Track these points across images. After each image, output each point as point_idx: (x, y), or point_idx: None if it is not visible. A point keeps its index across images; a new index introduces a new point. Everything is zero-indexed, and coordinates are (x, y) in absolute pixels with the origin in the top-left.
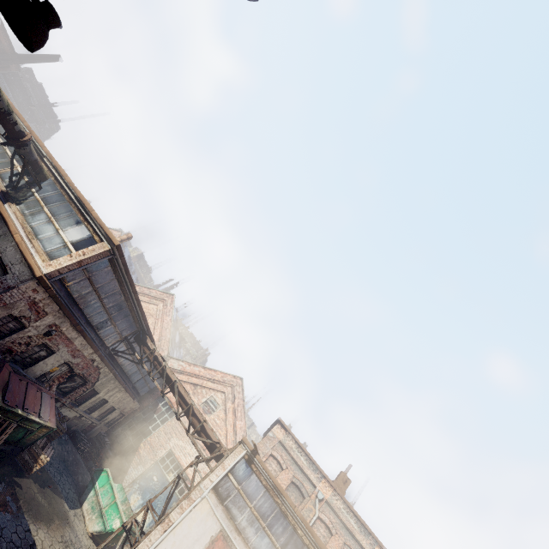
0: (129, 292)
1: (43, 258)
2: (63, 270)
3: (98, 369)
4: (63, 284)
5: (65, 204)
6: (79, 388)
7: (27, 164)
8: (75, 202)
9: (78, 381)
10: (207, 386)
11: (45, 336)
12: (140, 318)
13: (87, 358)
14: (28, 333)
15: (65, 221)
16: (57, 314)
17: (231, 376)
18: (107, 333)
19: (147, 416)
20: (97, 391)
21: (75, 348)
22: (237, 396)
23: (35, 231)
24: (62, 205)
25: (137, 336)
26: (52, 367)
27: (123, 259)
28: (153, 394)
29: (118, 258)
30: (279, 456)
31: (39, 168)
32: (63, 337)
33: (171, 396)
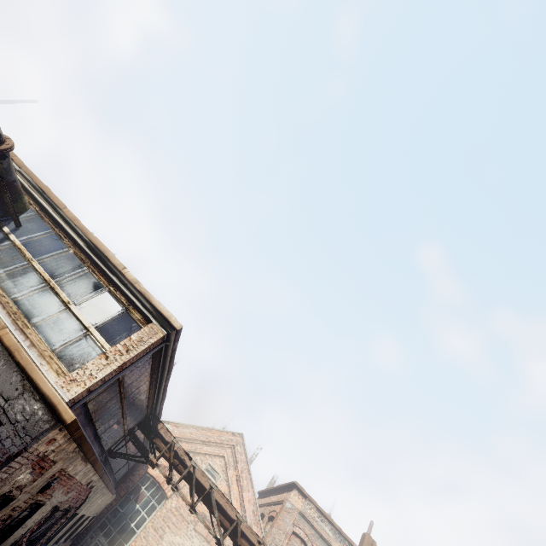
0: (159, 378)
1: (54, 367)
2: (94, 386)
3: (89, 488)
4: (83, 402)
5: (68, 254)
6: (57, 523)
7: (4, 189)
8: (85, 251)
9: (57, 515)
10: (201, 451)
11: (39, 492)
12: (156, 403)
13: (83, 484)
14: (14, 504)
15: (76, 286)
16: (70, 455)
17: (229, 433)
18: (111, 435)
19: (127, 509)
20: (77, 513)
21: (73, 482)
22: (239, 459)
23: (25, 309)
24: (62, 256)
25: (143, 423)
26: (32, 524)
27: (175, 344)
28: (132, 475)
29: (171, 344)
30: (302, 533)
31: (16, 193)
32: (63, 479)
33: (158, 474)
